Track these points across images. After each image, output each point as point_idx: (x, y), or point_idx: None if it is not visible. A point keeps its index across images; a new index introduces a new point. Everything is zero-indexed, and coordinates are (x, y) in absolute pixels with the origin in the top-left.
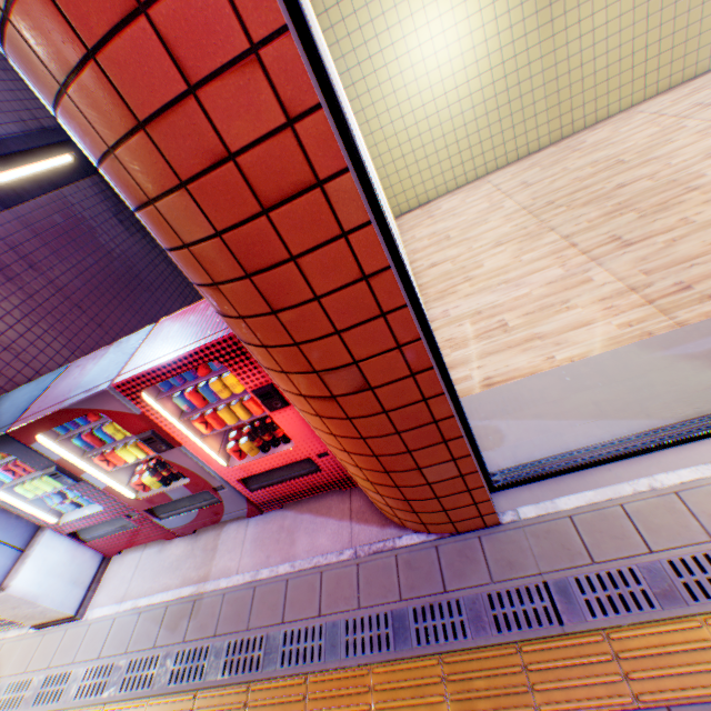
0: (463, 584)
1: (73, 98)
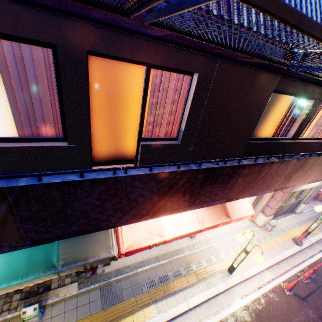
0: None
1: None
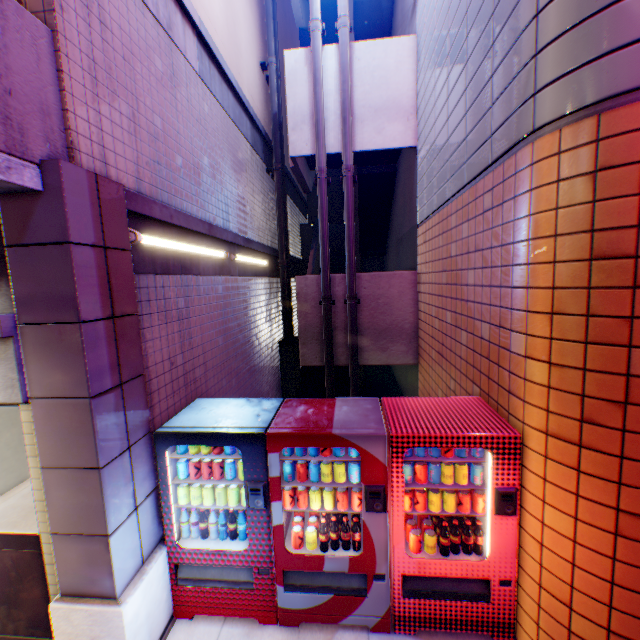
0: None
1: (635, 292)
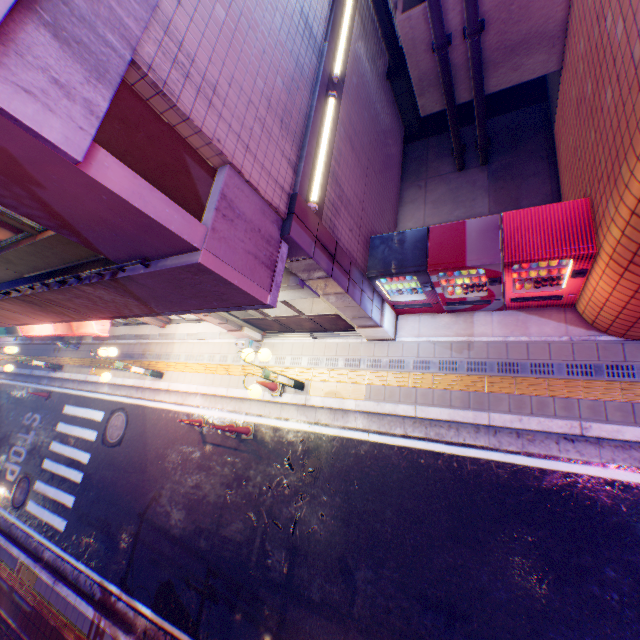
0: (635, 361)
1: None
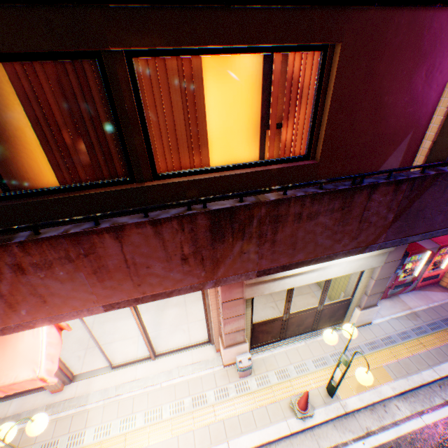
0: None
1: None
